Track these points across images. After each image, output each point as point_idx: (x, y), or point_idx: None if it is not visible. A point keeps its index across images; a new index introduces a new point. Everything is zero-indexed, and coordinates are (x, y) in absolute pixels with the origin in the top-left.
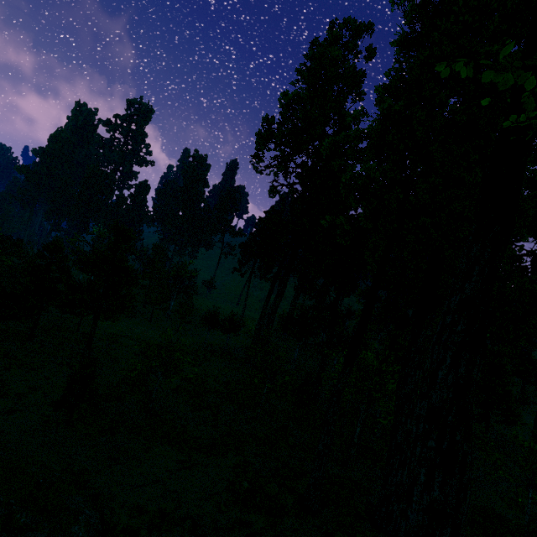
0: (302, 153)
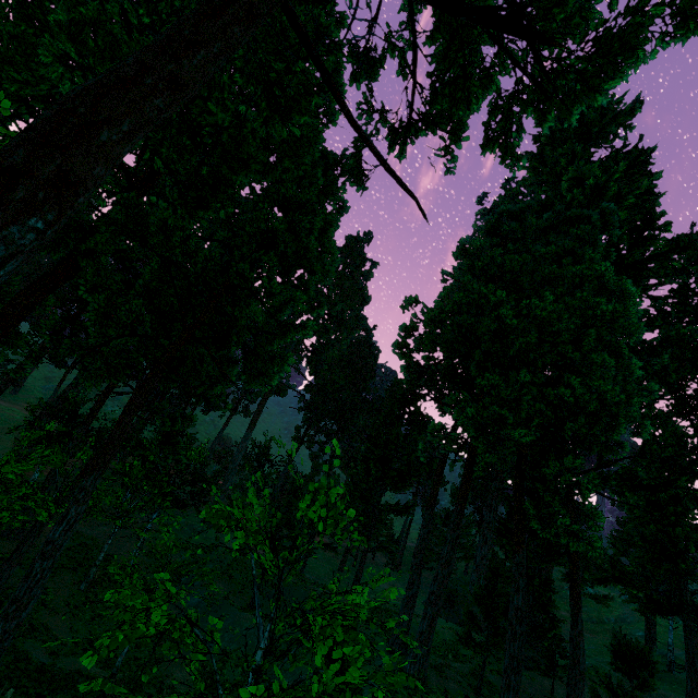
0: None
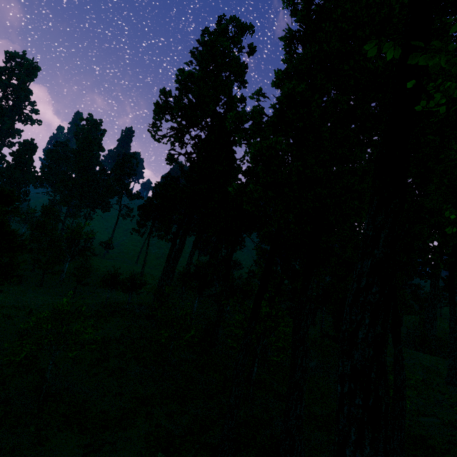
0: (196, 127)
